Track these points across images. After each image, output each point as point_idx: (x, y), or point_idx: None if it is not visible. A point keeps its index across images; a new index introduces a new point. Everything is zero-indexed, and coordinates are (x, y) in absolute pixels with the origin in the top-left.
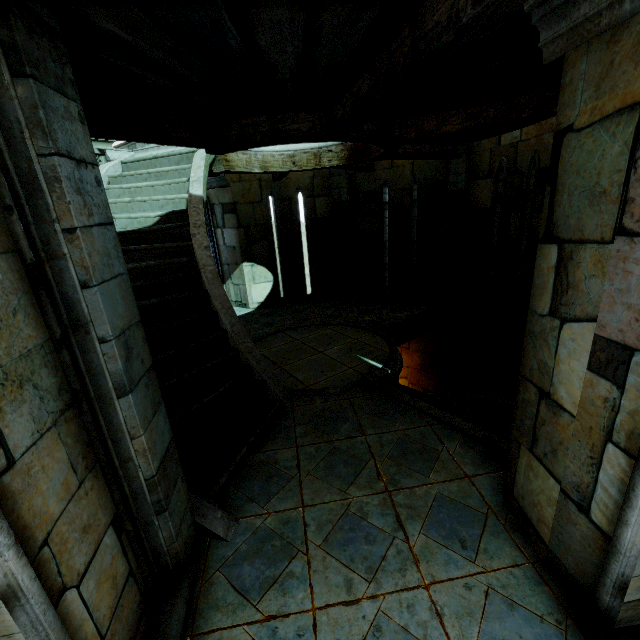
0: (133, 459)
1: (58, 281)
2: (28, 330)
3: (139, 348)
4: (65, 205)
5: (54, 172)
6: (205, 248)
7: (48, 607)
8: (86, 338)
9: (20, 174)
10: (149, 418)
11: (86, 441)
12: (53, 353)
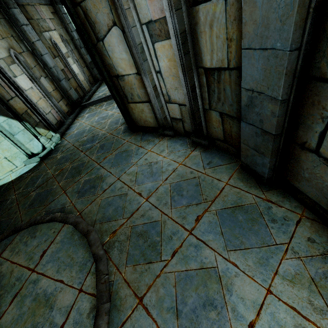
0: (86, 59)
1: (69, 31)
2: (68, 37)
3: (81, 43)
4: (66, 21)
5: (63, 16)
6: None
7: (80, 65)
8: (74, 40)
9: (61, 18)
10: (86, 54)
11: (79, 54)
12: (72, 41)
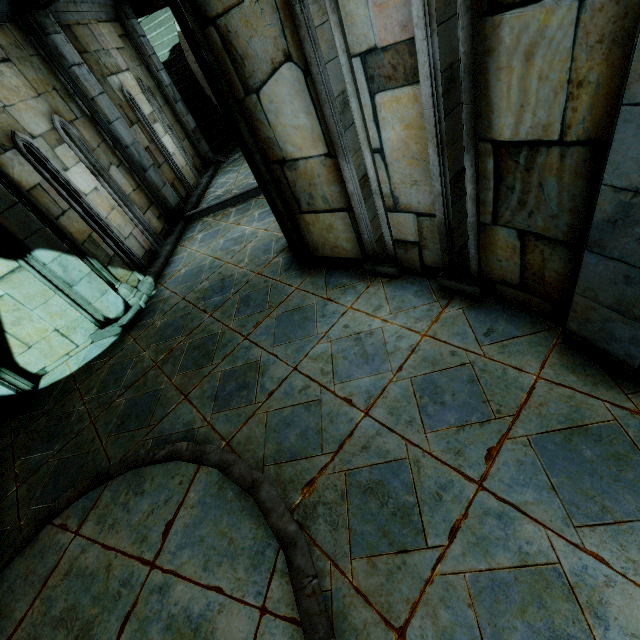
0: (186, 124)
1: (152, 71)
2: (152, 82)
3: (176, 92)
4: (146, 50)
5: (142, 42)
6: (195, 63)
7: (177, 136)
8: (163, 87)
9: (137, 45)
10: (186, 114)
11: (173, 114)
12: (158, 89)
